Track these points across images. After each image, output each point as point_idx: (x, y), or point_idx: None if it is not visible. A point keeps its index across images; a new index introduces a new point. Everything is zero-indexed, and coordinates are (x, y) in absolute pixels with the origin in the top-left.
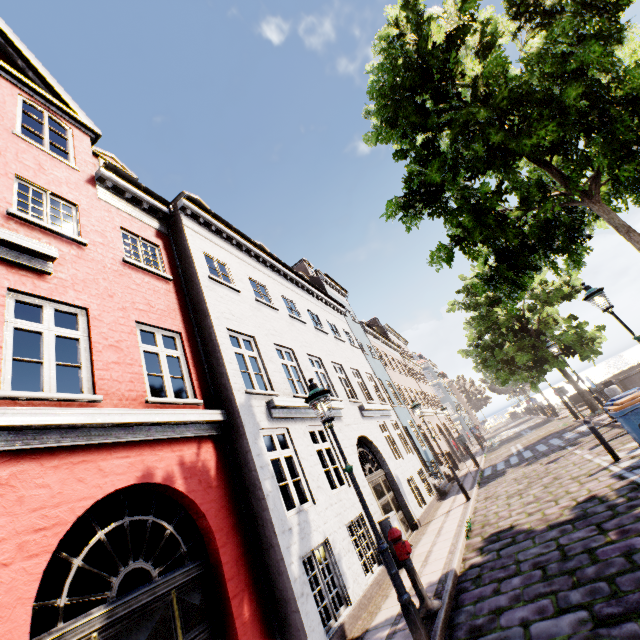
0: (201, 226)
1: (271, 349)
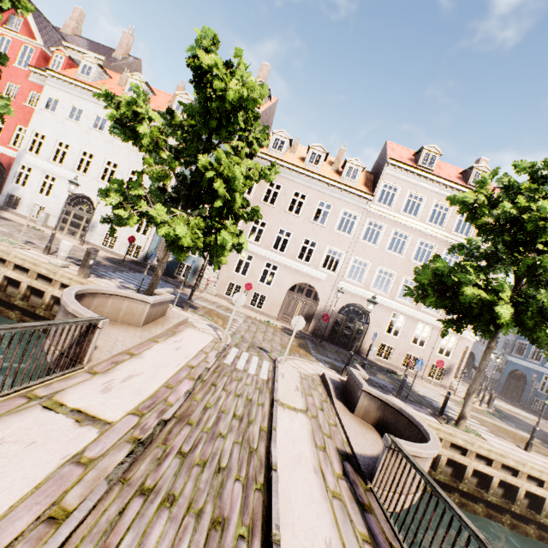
0: (59, 81)
1: (53, 141)
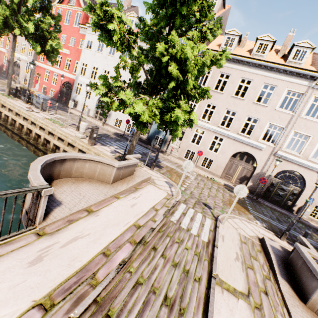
0: (92, 29)
1: (90, 67)
